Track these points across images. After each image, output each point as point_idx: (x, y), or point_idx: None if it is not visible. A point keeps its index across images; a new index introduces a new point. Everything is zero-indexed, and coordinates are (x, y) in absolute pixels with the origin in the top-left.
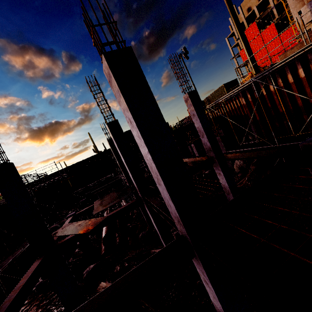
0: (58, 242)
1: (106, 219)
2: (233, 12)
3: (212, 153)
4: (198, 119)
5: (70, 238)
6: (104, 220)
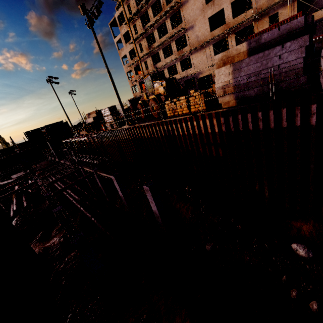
0: (2, 184)
1: (18, 178)
2: (66, 115)
3: (58, 159)
4: (52, 149)
5: (6, 183)
6: (17, 179)
